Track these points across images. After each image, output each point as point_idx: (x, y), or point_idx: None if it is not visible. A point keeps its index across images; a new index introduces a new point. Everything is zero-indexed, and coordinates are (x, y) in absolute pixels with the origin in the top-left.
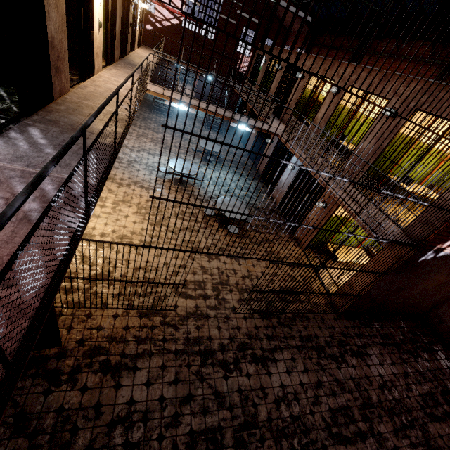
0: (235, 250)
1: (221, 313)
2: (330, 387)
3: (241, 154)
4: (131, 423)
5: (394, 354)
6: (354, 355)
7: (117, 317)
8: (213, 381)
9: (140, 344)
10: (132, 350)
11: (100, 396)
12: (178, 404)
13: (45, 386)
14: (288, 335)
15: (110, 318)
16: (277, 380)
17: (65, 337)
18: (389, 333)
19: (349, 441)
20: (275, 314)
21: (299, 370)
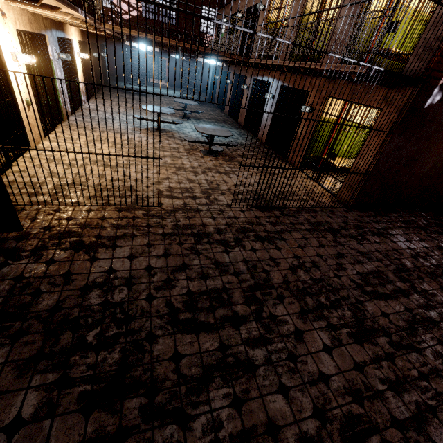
0: (224, 169)
1: (214, 208)
2: (353, 257)
3: (220, 115)
4: (111, 287)
5: (421, 234)
6: (375, 235)
7: (91, 211)
8: (211, 254)
9: (119, 229)
10: (110, 233)
11: (70, 267)
12: (170, 272)
13: (0, 260)
14: (295, 222)
15: (82, 212)
16: (289, 253)
17: (27, 225)
18: (410, 220)
19: (389, 297)
20: (277, 208)
21: (313, 245)
